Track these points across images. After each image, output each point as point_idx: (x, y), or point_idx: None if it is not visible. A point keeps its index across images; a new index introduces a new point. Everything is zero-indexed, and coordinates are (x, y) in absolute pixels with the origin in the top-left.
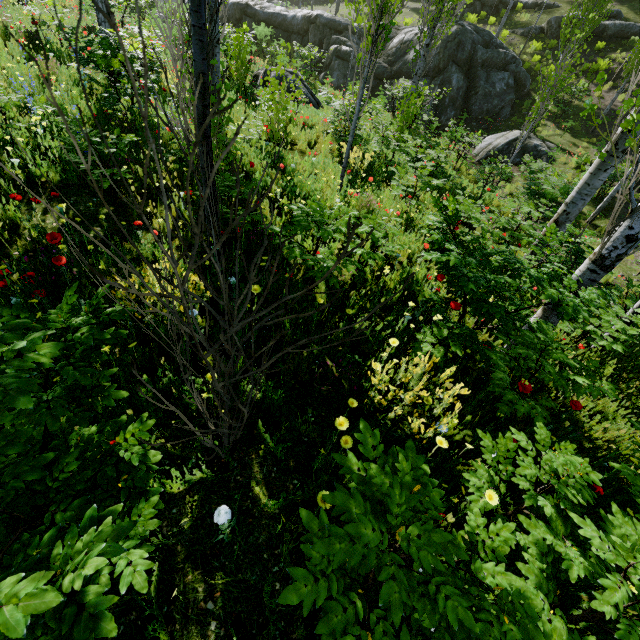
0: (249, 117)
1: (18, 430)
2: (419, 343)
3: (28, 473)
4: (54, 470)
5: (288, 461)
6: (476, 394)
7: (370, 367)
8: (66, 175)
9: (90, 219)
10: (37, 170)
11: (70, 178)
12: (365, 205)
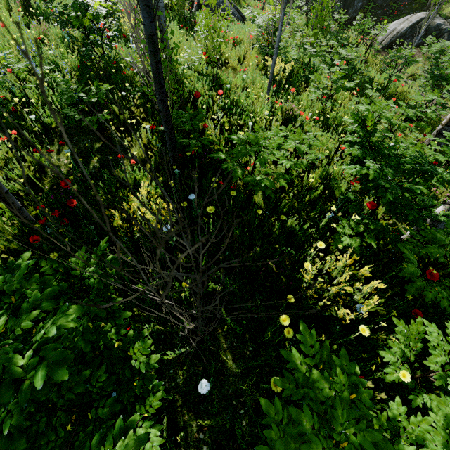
0: (190, 43)
1: (65, 357)
2: (339, 235)
3: (76, 387)
4: (92, 380)
5: (244, 333)
6: (385, 270)
7: (300, 257)
8: (67, 120)
9: (88, 154)
10: (48, 120)
11: (70, 122)
12: (288, 112)
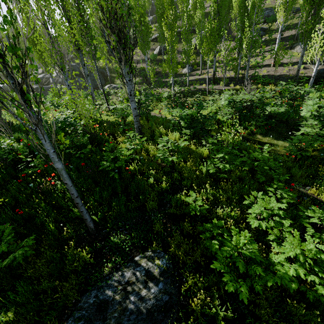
0: None
1: None
2: None
3: None
4: None
5: None
6: None
7: None
8: None
9: None
10: None
11: None
12: None
